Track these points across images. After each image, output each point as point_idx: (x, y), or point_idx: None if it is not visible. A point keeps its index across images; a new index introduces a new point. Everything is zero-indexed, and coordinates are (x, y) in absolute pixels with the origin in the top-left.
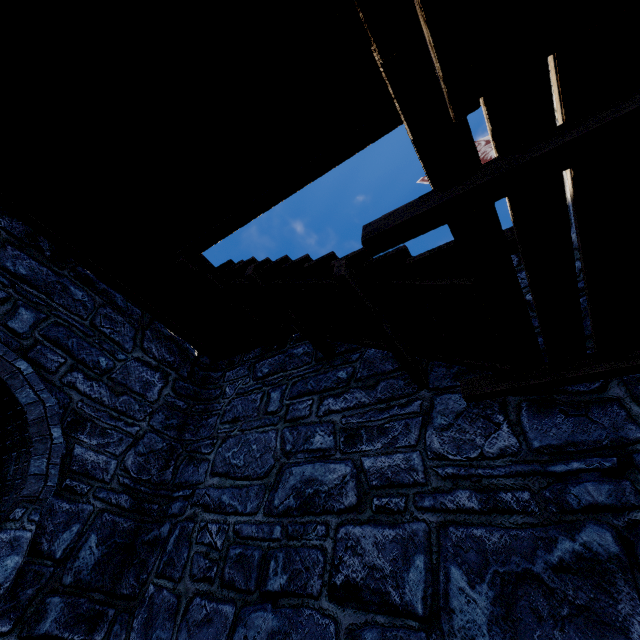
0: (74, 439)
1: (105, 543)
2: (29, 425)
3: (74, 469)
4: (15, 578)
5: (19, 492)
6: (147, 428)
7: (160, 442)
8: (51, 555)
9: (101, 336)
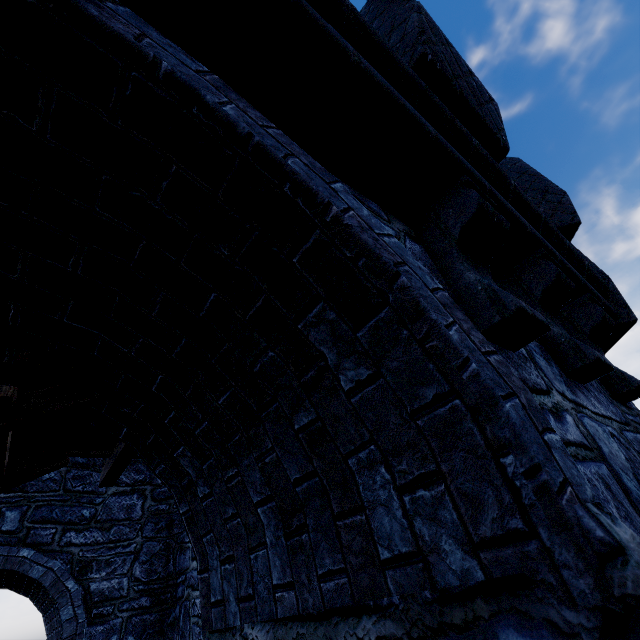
0: (87, 580)
1: (141, 637)
2: (48, 590)
3: (96, 600)
4: None
5: (61, 637)
6: (142, 540)
7: (157, 545)
8: None
9: (77, 495)
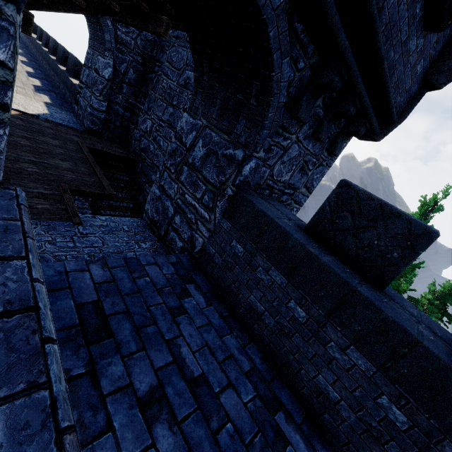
0: (116, 27)
1: (136, 73)
2: (99, 18)
3: (119, 41)
4: (112, 75)
5: (105, 46)
6: None
7: (150, 36)
8: (120, 71)
9: None
